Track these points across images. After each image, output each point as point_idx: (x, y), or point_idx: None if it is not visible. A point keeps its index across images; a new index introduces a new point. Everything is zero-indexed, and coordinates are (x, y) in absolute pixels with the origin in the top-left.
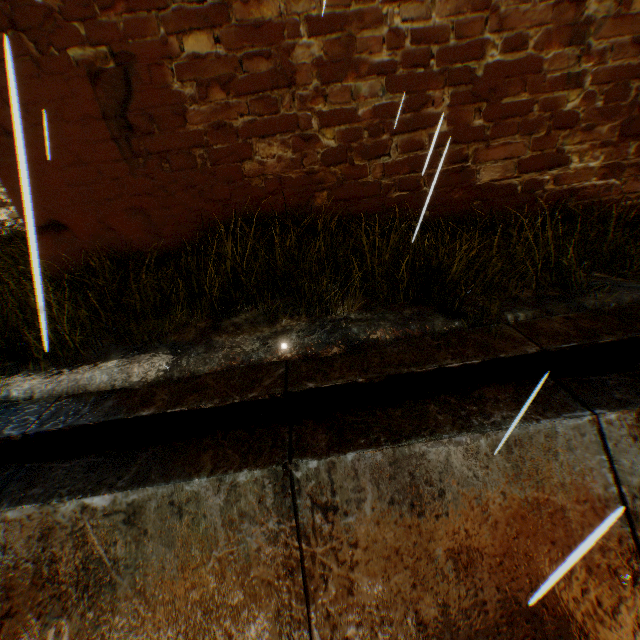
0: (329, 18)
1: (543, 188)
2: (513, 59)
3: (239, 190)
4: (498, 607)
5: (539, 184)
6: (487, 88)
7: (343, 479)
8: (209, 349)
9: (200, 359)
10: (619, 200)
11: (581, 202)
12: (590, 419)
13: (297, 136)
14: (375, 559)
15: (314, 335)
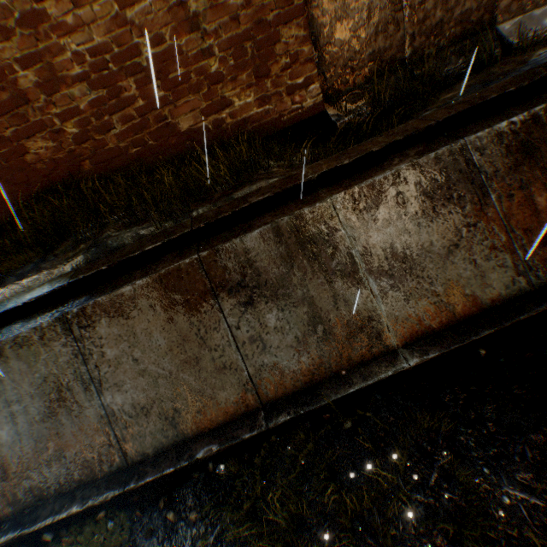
0: (30, 56)
1: (226, 123)
2: (161, 50)
3: (33, 173)
4: (166, 346)
5: (222, 121)
6: (155, 72)
7: (91, 313)
8: (39, 272)
9: (34, 279)
10: (280, 117)
11: (256, 125)
12: (196, 258)
13: (51, 132)
14: (111, 341)
15: (90, 250)
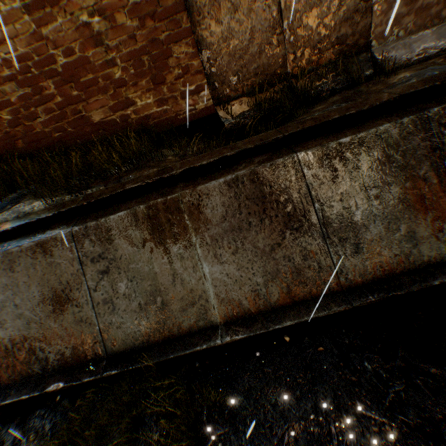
0: None
1: (131, 118)
2: (73, 60)
3: None
4: (40, 297)
5: (128, 116)
6: (69, 76)
7: None
8: None
9: None
10: (176, 116)
11: (156, 121)
12: (70, 231)
13: None
14: (1, 288)
15: (9, 212)
